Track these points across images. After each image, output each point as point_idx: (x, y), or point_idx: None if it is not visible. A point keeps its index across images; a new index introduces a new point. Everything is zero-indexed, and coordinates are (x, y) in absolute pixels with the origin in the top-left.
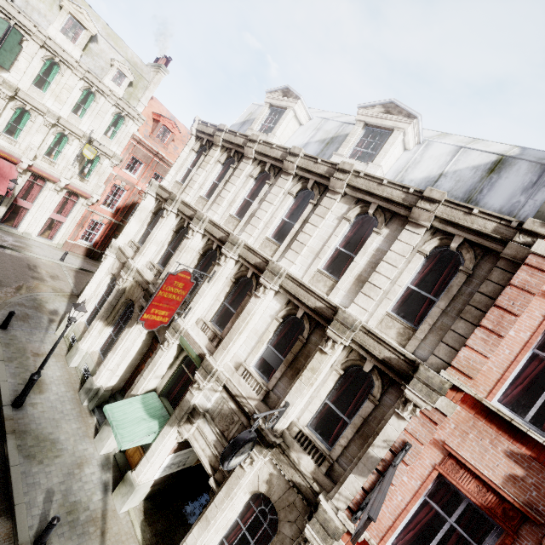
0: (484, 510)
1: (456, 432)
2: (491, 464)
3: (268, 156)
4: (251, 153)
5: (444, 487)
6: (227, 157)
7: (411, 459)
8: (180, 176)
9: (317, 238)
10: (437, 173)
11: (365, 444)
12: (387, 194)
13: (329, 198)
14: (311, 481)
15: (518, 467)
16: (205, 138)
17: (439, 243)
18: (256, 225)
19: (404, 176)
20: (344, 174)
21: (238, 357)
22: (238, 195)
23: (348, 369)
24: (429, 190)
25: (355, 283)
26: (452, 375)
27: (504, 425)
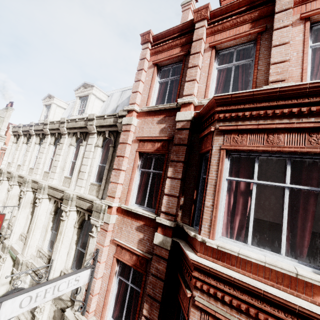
0: (133, 267)
1: (118, 230)
2: (132, 239)
3: (39, 130)
4: (32, 132)
5: (127, 265)
6: (28, 139)
7: (100, 257)
8: (11, 159)
9: (62, 160)
10: (116, 106)
11: (84, 262)
12: (79, 125)
13: (63, 138)
14: (66, 302)
15: (141, 233)
16: (17, 134)
17: (103, 137)
18: (38, 167)
19: (104, 113)
20: (63, 124)
21: (38, 246)
22: (32, 156)
23: (83, 223)
24: (89, 115)
25: (78, 175)
26: (108, 200)
27: (133, 214)
